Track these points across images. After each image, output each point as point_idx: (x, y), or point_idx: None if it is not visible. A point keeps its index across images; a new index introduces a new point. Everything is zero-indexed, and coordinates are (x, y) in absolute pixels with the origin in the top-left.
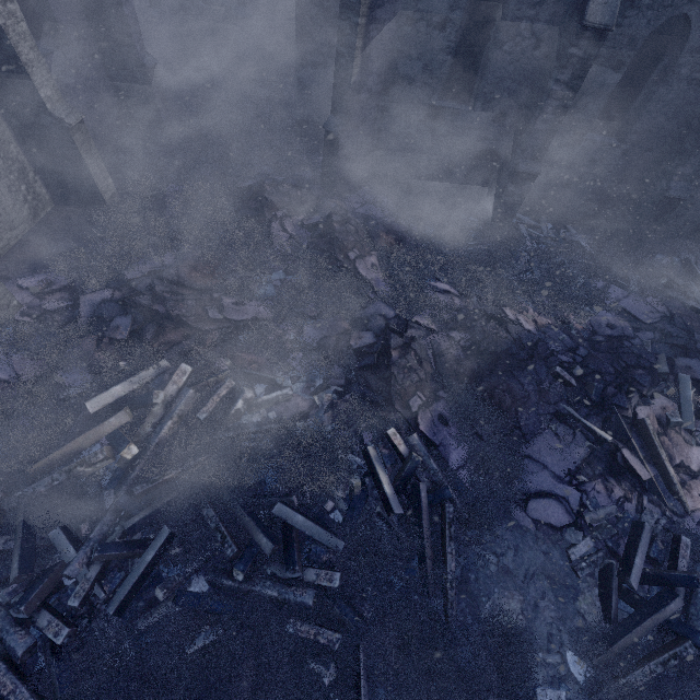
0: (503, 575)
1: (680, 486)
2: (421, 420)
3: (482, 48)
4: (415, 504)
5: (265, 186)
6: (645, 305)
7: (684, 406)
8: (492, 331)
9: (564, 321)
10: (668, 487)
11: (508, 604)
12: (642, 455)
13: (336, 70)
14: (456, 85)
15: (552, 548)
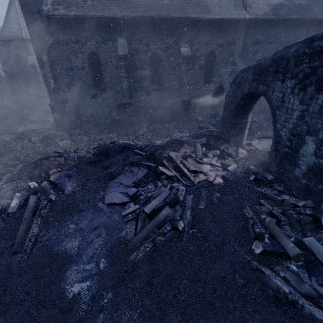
0: (76, 232)
1: (193, 176)
2: (52, 176)
3: (102, 74)
4: (26, 207)
5: (27, 130)
6: (190, 133)
7: (197, 152)
8: (106, 145)
9: (151, 142)
10: (187, 178)
11: (70, 244)
12: (171, 168)
13: (47, 86)
14: (99, 86)
15: (115, 214)
